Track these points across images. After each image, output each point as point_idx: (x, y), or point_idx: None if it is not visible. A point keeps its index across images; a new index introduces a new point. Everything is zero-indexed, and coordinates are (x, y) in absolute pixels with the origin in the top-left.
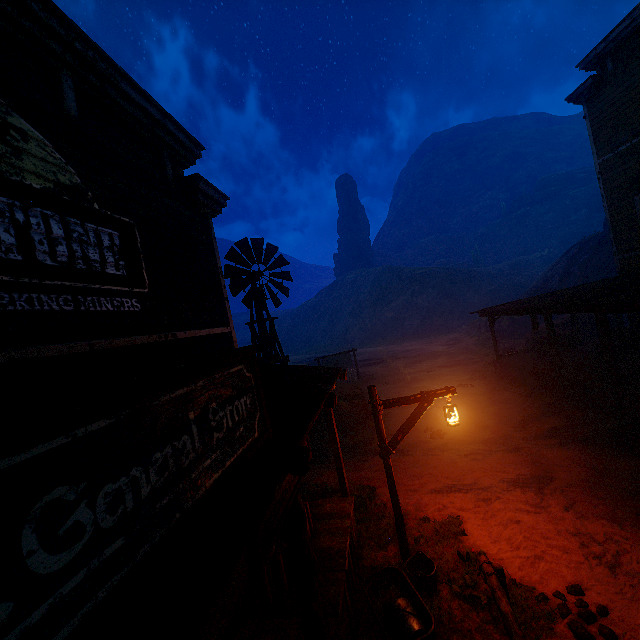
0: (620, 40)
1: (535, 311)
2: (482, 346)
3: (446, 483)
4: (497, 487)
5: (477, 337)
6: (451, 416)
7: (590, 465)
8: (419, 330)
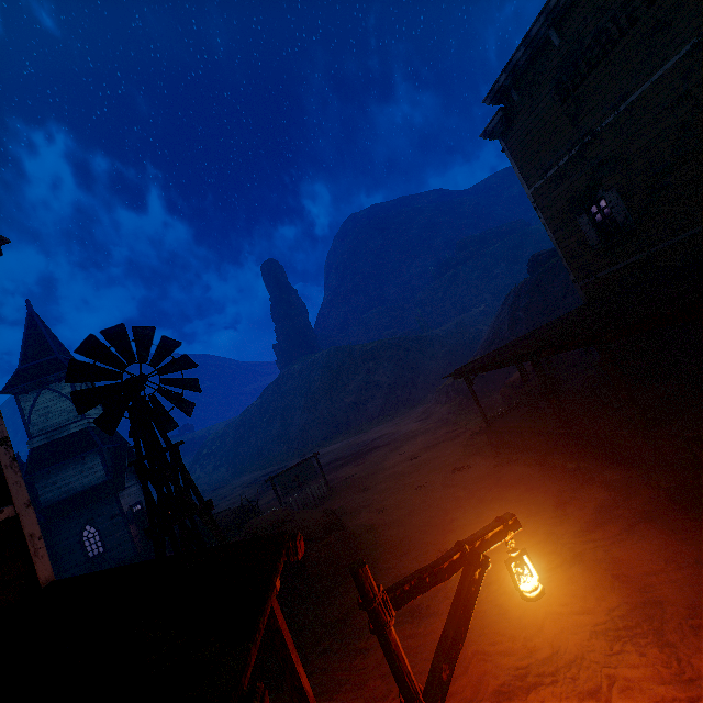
0: (519, 70)
1: (521, 358)
2: (458, 413)
3: (512, 667)
4: (595, 651)
5: (449, 404)
6: (526, 578)
7: (691, 560)
8: (385, 410)
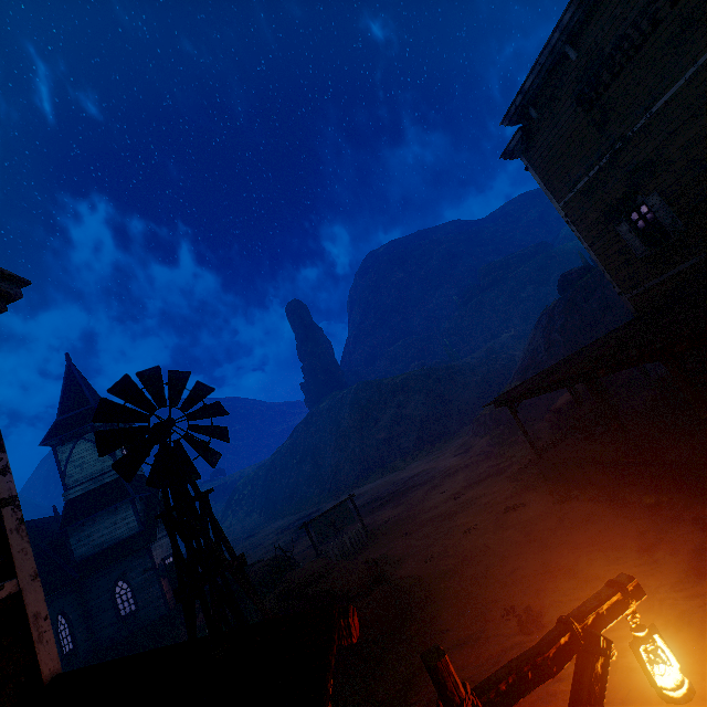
0: (535, 88)
1: (572, 380)
2: (500, 445)
3: None
4: None
5: (488, 435)
6: (663, 669)
7: None
8: (419, 445)
